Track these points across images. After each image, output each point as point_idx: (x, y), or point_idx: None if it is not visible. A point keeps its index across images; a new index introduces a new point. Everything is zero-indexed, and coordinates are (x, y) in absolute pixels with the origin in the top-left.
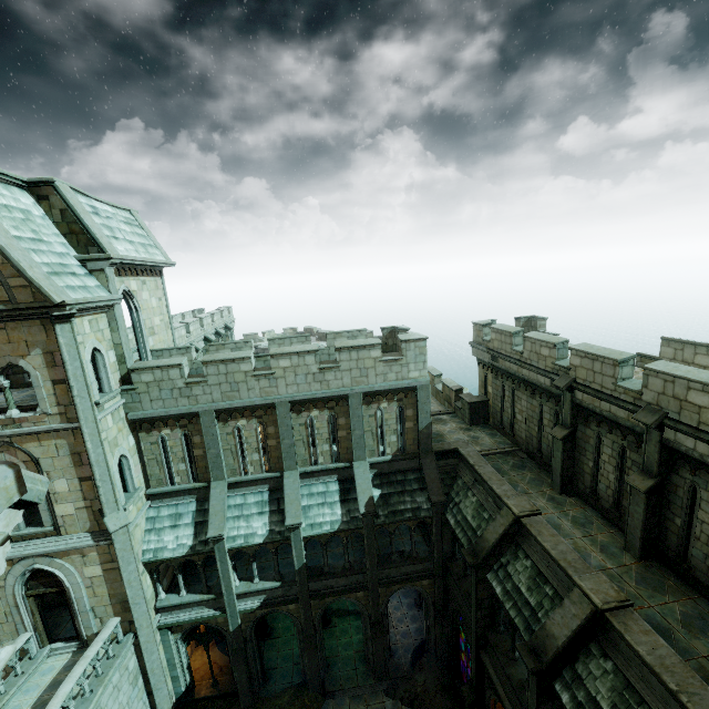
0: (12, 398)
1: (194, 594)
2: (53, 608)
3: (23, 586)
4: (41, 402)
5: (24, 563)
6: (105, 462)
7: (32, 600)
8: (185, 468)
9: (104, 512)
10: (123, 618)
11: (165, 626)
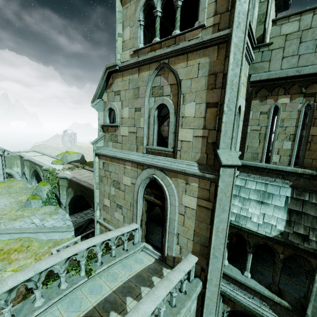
0: (179, 20)
1: (259, 283)
2: (151, 221)
3: (143, 189)
4: (200, 14)
5: (148, 171)
6: (237, 88)
7: (145, 203)
8: (289, 147)
9: (219, 143)
10: (197, 260)
11: (220, 291)
